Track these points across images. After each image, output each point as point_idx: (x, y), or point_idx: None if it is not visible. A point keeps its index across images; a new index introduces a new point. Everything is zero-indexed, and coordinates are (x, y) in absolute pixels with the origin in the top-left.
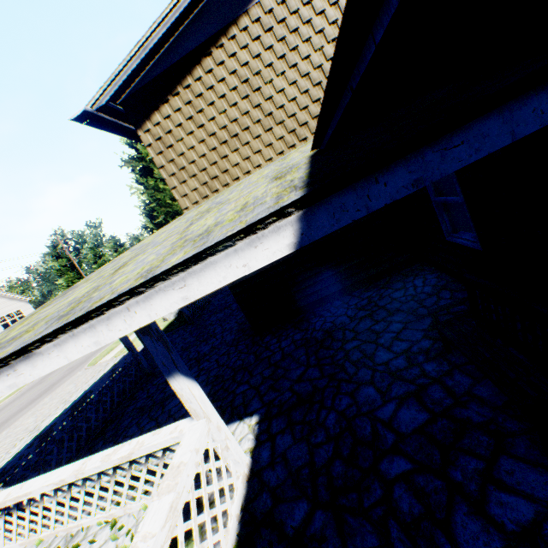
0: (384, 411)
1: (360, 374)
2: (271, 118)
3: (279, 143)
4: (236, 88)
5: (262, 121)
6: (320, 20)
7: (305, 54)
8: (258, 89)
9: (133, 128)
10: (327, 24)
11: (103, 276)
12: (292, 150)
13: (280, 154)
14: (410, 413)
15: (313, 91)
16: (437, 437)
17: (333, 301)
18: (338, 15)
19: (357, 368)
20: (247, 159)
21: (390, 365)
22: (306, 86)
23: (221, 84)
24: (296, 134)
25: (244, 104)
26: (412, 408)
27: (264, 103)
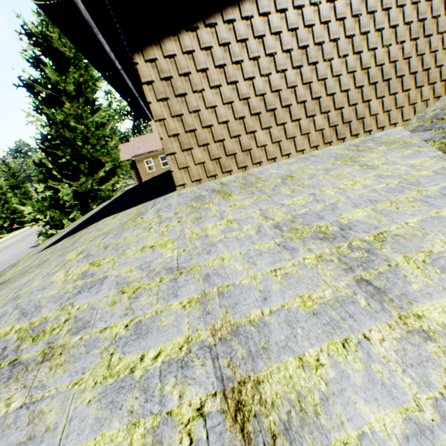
0: None
1: None
2: (316, 103)
3: (316, 134)
4: (290, 51)
5: (307, 102)
6: (397, 14)
7: (372, 44)
8: (314, 63)
9: (105, 46)
10: (402, 21)
11: (154, 395)
12: (327, 146)
13: (313, 147)
14: None
15: (367, 89)
16: None
17: None
18: (414, 18)
19: None
20: (277, 143)
21: None
22: (362, 80)
23: (274, 37)
24: (336, 131)
25: (293, 75)
26: None
27: (315, 82)
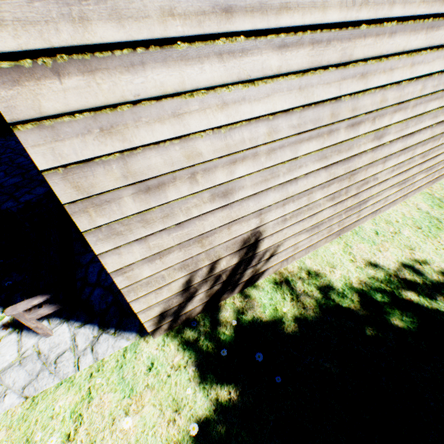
0: (2, 180)
1: (1, 168)
2: None
3: None
4: None
5: None
6: None
7: None
8: None
9: None
10: None
11: None
12: None
13: None
14: (14, 180)
15: None
16: (19, 185)
17: (12, 132)
18: None
19: (1, 165)
20: None
21: (21, 164)
22: None
23: None
24: None
25: None
26: (17, 178)
27: None
